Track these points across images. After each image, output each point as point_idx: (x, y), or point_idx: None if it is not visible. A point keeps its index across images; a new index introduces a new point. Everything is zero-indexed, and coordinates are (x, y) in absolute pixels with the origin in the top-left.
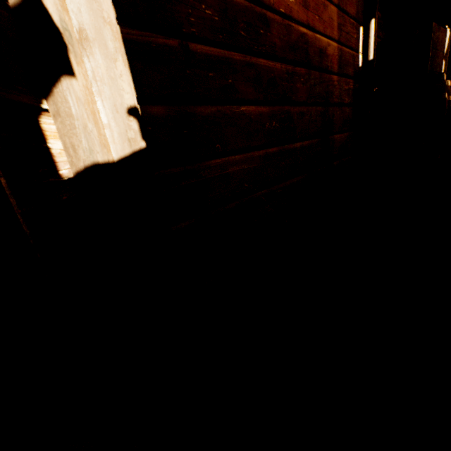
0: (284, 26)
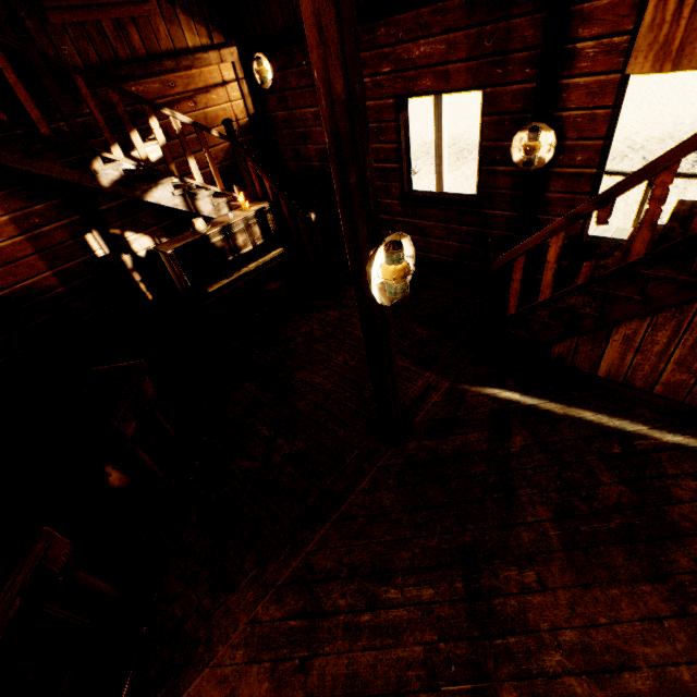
0: None
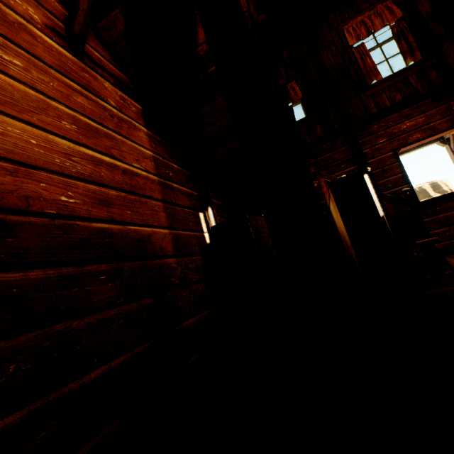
0: (56, 226)
